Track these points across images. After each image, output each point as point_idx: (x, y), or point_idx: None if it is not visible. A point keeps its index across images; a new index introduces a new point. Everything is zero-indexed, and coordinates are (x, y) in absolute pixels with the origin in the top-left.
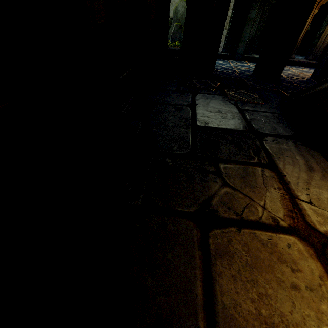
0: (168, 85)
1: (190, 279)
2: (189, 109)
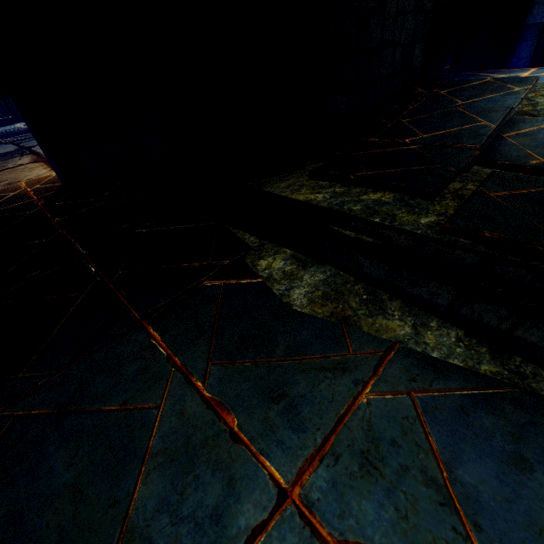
0: None
1: None
2: None
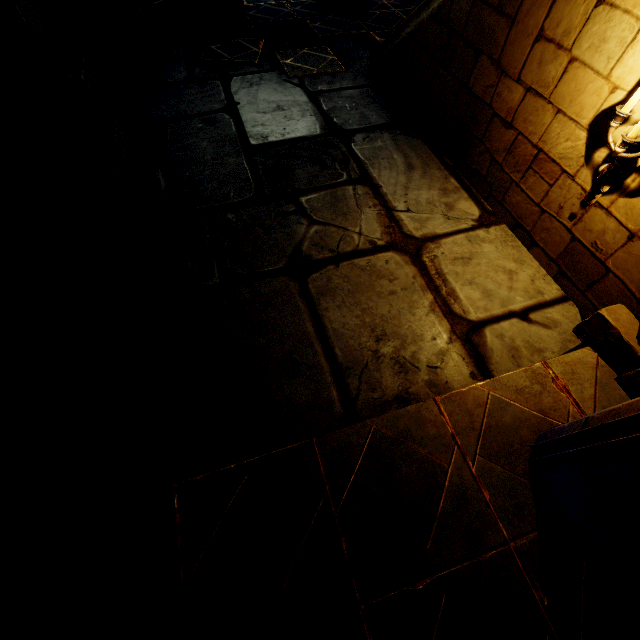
0: (170, 72)
1: (299, 324)
2: (228, 118)
